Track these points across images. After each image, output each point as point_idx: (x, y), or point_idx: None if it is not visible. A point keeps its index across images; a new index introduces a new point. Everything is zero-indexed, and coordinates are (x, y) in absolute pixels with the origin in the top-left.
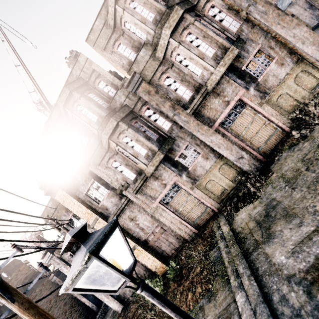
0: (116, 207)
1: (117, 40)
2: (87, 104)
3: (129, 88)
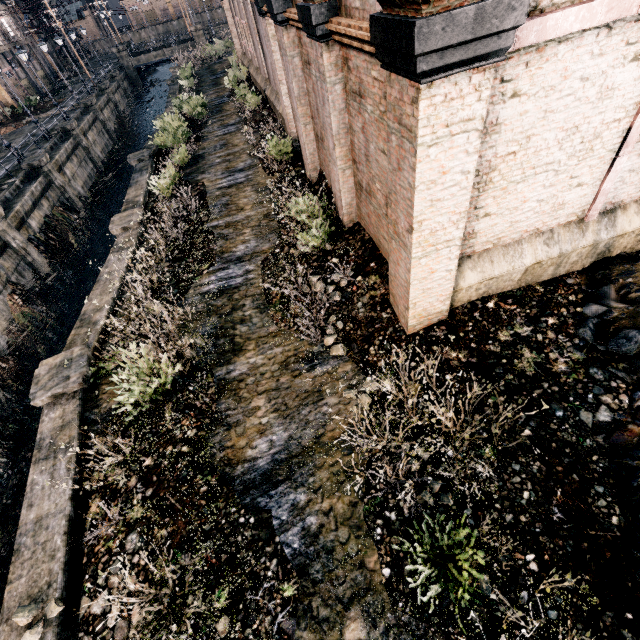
0: None
1: None
2: None
3: None
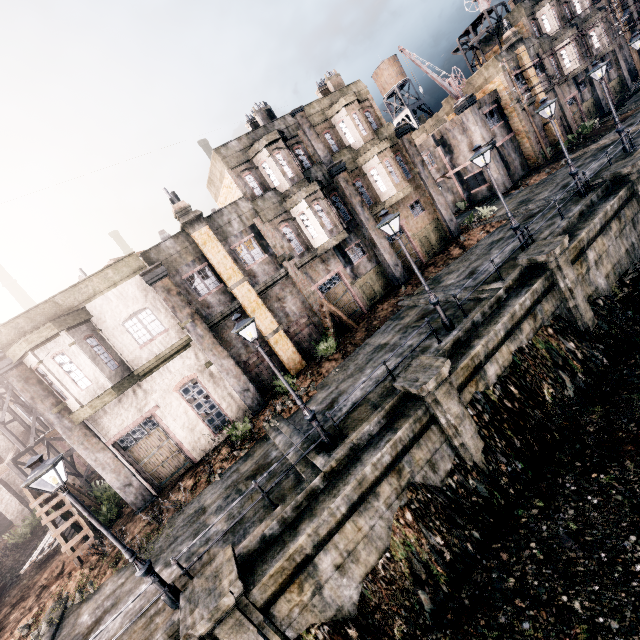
0: (544, 88)
1: (565, 3)
2: (557, 14)
3: (573, 26)
